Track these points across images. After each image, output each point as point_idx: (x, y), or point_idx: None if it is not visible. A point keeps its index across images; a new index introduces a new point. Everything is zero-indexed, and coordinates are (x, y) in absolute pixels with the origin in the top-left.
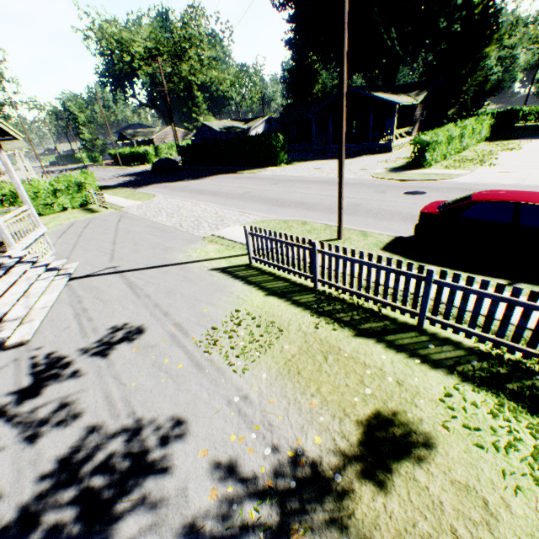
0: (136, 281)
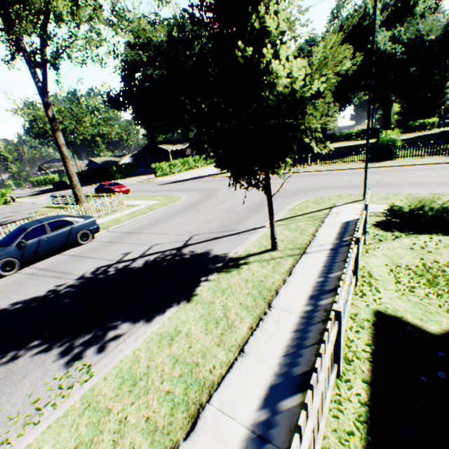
0: (17, 212)
